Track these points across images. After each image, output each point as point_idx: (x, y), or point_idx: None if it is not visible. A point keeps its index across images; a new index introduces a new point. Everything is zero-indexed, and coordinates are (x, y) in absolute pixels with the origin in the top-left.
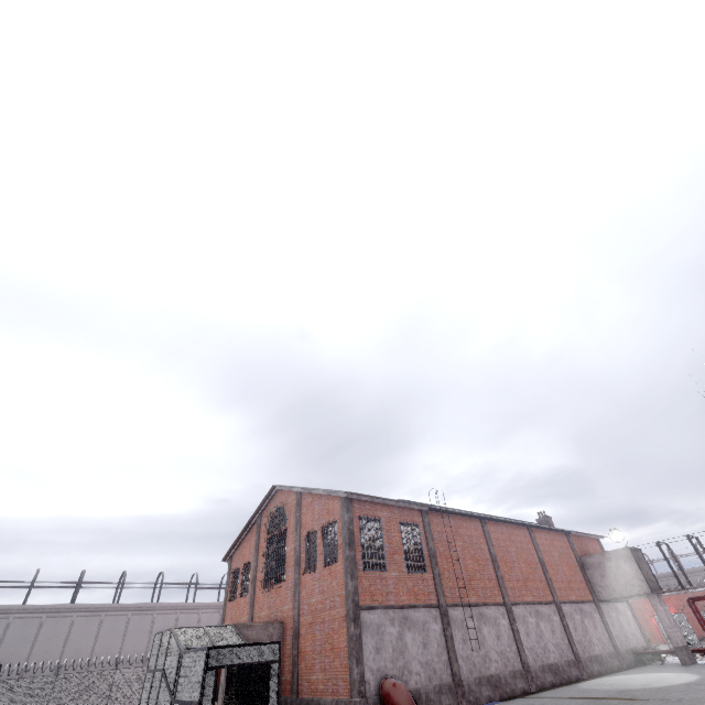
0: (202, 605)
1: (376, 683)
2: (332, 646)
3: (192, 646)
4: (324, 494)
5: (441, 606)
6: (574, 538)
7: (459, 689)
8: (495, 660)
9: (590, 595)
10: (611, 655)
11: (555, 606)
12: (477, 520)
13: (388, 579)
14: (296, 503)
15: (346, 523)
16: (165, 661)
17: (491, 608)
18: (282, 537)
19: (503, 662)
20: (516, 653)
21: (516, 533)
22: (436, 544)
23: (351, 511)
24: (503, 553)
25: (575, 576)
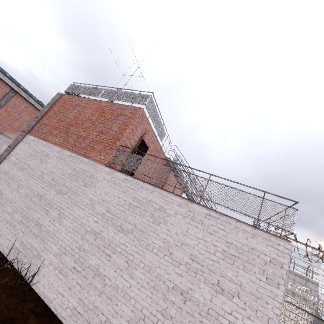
0: None
1: None
2: None
3: None
4: None
5: None
6: None
7: None
8: None
9: None
10: None
11: None
12: None
13: None
14: None
15: None
16: None
17: None
18: None
19: None
20: None
21: None
22: None
23: None
24: None
25: None
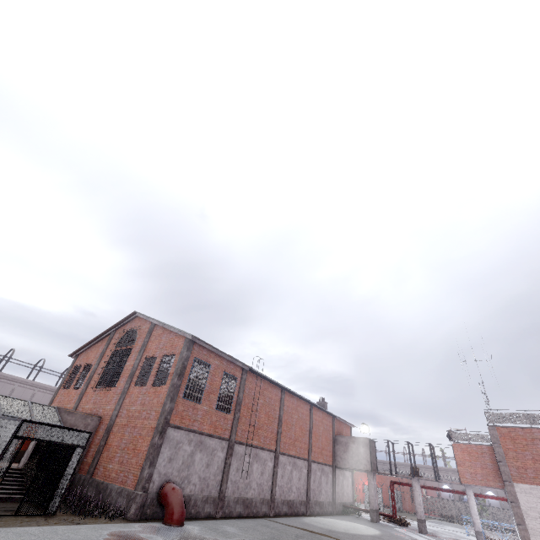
0: (40, 385)
1: (159, 484)
2: (135, 447)
3: (10, 414)
4: (174, 331)
5: (231, 441)
6: (337, 421)
7: (221, 502)
8: (254, 488)
9: (332, 461)
10: (329, 504)
11: (308, 462)
12: (280, 389)
13: (199, 410)
14: (148, 331)
15: (183, 359)
16: None
17: (265, 452)
18: (127, 353)
19: (259, 491)
20: (269, 487)
21: (301, 406)
22: (245, 396)
23: (191, 351)
24: (288, 417)
25: (328, 446)
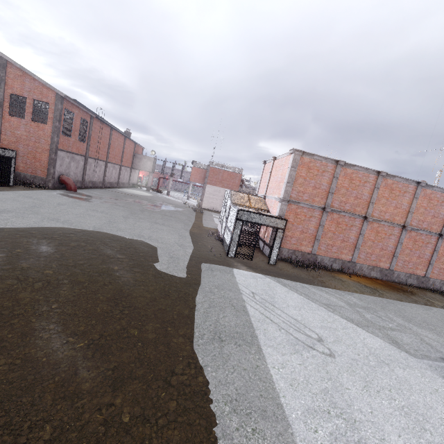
0: None
1: (58, 175)
2: (34, 157)
3: None
4: (40, 81)
5: (86, 157)
6: (137, 146)
7: (84, 183)
8: (96, 177)
9: (131, 166)
10: (127, 183)
11: (120, 166)
12: (110, 128)
13: (70, 141)
14: (1, 66)
15: (59, 110)
16: None
17: (102, 162)
18: None
19: (98, 178)
20: (103, 177)
21: (120, 138)
22: (92, 133)
23: (63, 105)
24: (113, 144)
25: (130, 159)
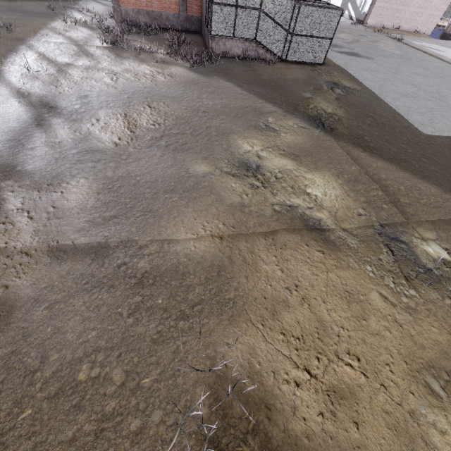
0: None
1: None
2: None
3: None
4: None
5: None
6: None
7: None
8: None
9: None
10: None
11: None
12: None
13: None
14: None
15: None
16: (262, 3)
17: None
18: None
19: None
20: None
21: None
22: None
23: None
24: None
25: None
